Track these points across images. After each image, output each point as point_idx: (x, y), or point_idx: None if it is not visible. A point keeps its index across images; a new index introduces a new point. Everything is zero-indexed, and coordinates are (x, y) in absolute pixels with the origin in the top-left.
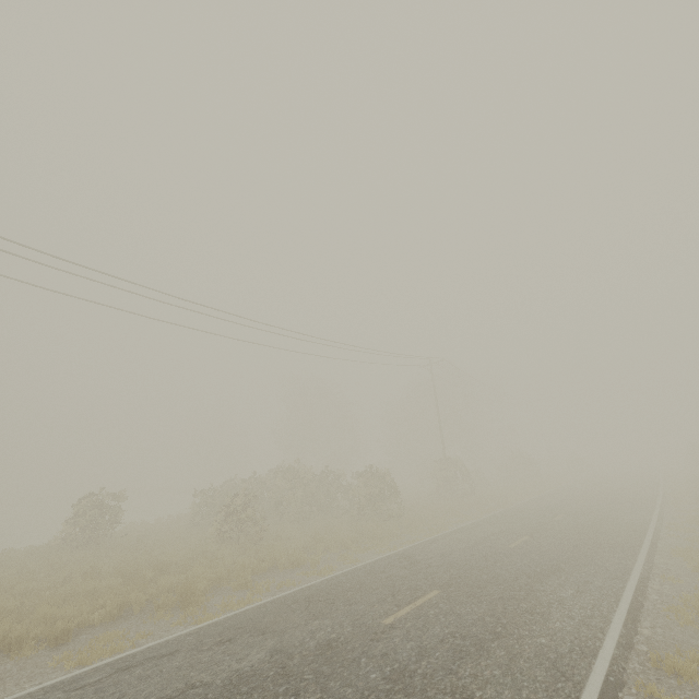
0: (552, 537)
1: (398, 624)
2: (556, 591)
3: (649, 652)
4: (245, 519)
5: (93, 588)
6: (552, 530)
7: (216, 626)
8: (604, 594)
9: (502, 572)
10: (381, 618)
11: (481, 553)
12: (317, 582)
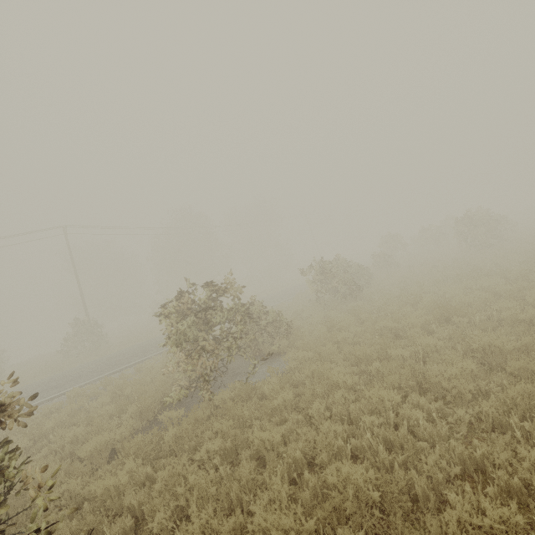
0: None
1: None
2: None
3: None
4: None
5: None
6: None
7: None
8: None
9: None
10: None
11: None
12: None
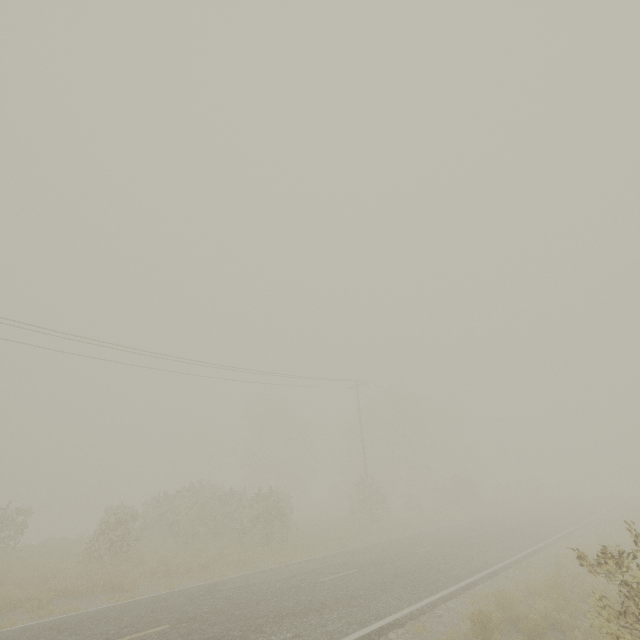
0: (376, 572)
1: None
2: (275, 633)
3: None
4: (116, 538)
5: None
6: (391, 563)
7: None
8: None
9: (261, 609)
10: None
11: (281, 586)
12: (95, 609)
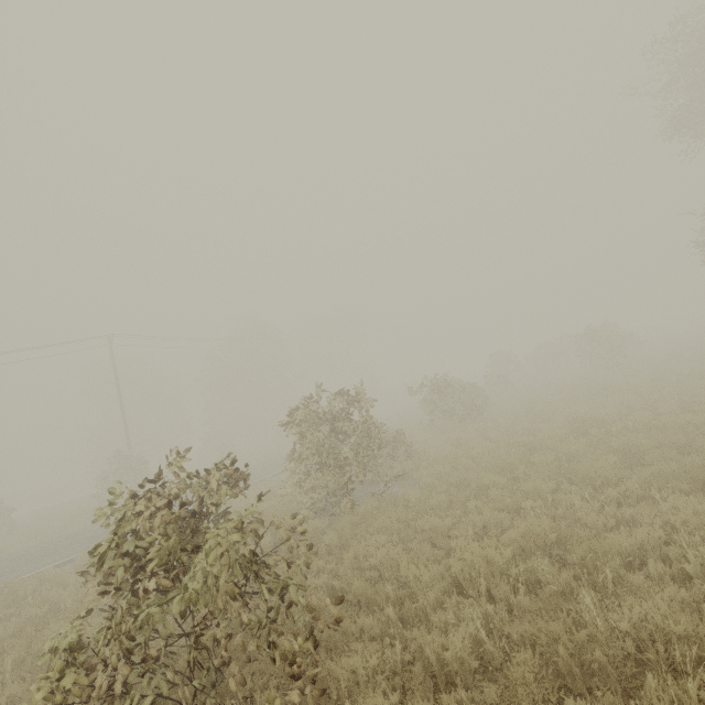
0: None
1: None
2: None
3: None
4: None
5: None
6: None
7: None
8: None
9: None
10: None
11: None
12: None
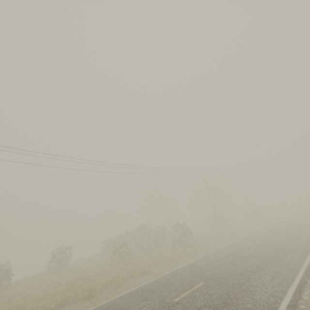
0: (265, 249)
1: (180, 301)
2: (261, 278)
3: (305, 309)
4: (122, 253)
5: (54, 292)
6: (266, 245)
7: (101, 307)
8: (286, 278)
9: (236, 270)
10: (173, 298)
11: (228, 260)
12: (149, 282)
